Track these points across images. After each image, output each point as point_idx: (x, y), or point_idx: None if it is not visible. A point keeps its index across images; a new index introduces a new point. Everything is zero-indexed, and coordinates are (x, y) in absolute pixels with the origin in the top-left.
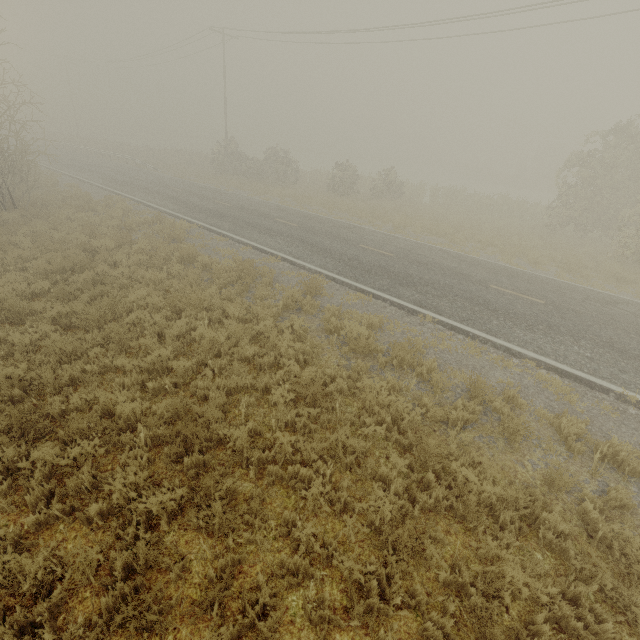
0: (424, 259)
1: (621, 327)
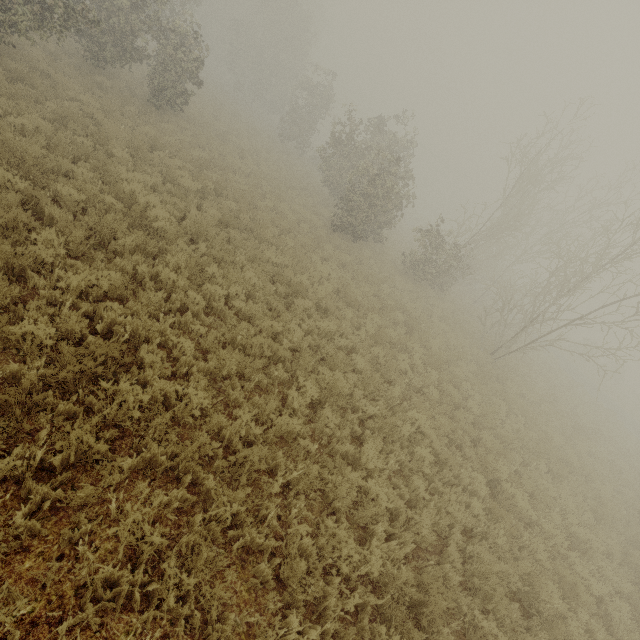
0: None
1: None
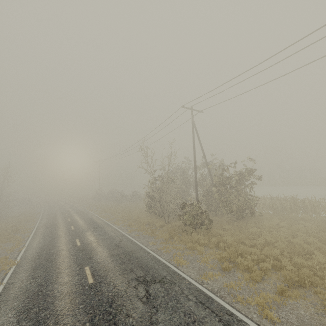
0: (76, 220)
1: (74, 234)
